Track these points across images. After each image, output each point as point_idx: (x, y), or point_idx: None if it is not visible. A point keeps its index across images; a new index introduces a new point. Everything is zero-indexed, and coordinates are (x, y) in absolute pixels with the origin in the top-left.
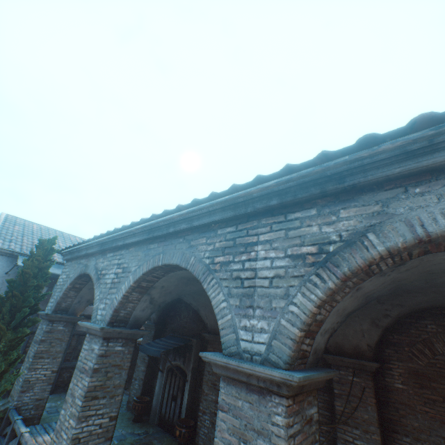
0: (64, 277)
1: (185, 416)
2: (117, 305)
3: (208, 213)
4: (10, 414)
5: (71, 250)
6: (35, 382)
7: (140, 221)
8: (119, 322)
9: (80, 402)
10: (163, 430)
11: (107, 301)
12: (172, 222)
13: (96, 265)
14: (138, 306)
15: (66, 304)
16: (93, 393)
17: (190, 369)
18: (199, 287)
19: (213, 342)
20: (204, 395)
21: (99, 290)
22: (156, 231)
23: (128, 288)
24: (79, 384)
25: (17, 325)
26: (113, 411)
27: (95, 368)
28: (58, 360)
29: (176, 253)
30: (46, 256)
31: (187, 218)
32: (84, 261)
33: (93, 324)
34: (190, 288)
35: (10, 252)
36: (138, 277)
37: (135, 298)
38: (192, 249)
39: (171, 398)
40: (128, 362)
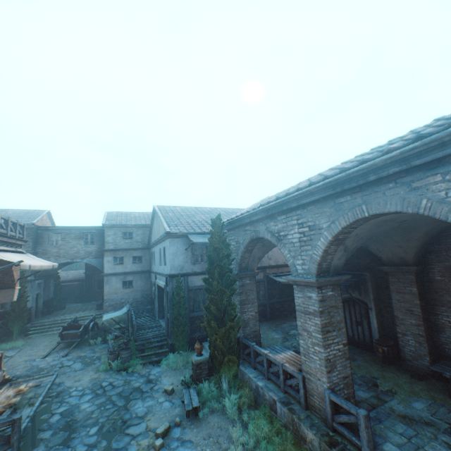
0: (233, 244)
1: (378, 337)
2: (319, 260)
3: (439, 145)
4: (244, 342)
5: (232, 221)
6: (248, 320)
7: (323, 179)
8: (323, 273)
9: (318, 335)
10: (355, 347)
11: (303, 257)
12: (371, 170)
13: (267, 229)
14: (335, 257)
15: (245, 264)
16: (325, 328)
17: (370, 299)
18: (390, 226)
19: (395, 273)
20: (399, 320)
21: (285, 249)
22: (345, 184)
23: (327, 244)
24: (308, 323)
25: (225, 285)
26: (343, 340)
27: (320, 311)
28: (255, 304)
29: (389, 200)
30: (220, 232)
31: (397, 160)
32: (249, 227)
33: (300, 278)
34: (381, 230)
35: (181, 234)
36: (337, 232)
37: (332, 250)
38: (419, 192)
39: (355, 323)
40: (340, 303)
